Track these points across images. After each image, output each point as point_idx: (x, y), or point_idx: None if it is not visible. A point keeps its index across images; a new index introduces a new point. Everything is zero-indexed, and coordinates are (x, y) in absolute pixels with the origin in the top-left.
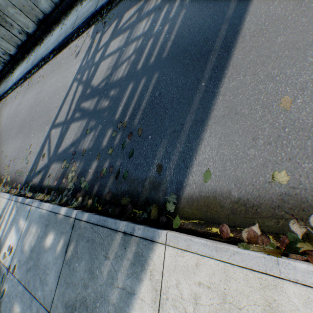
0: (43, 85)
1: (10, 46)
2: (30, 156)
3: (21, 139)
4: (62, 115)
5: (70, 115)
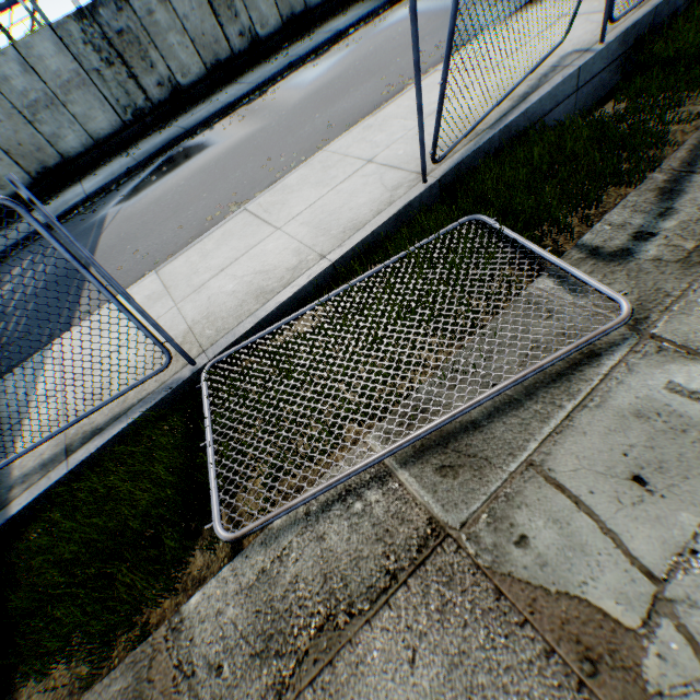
0: None
1: None
2: None
3: None
4: None
5: None
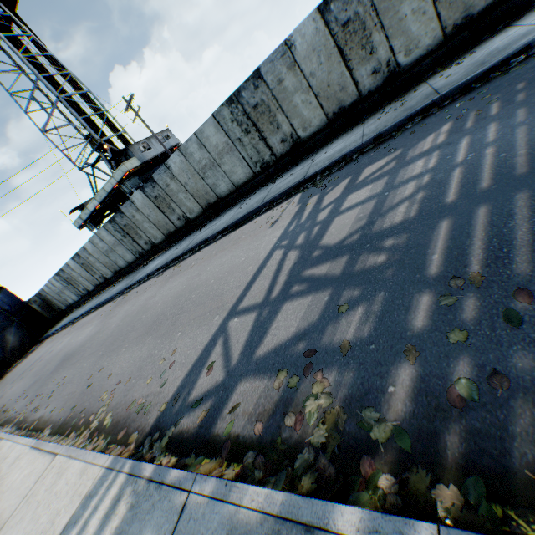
0: (204, 267)
1: (158, 233)
2: (170, 370)
3: (150, 343)
4: (254, 294)
5: (277, 291)
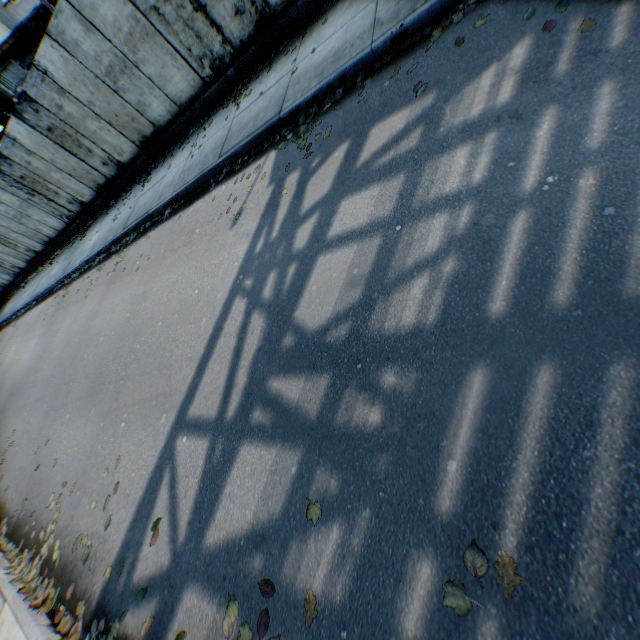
0: (150, 282)
1: (82, 188)
2: (114, 499)
3: (94, 425)
4: (206, 394)
5: (234, 406)
